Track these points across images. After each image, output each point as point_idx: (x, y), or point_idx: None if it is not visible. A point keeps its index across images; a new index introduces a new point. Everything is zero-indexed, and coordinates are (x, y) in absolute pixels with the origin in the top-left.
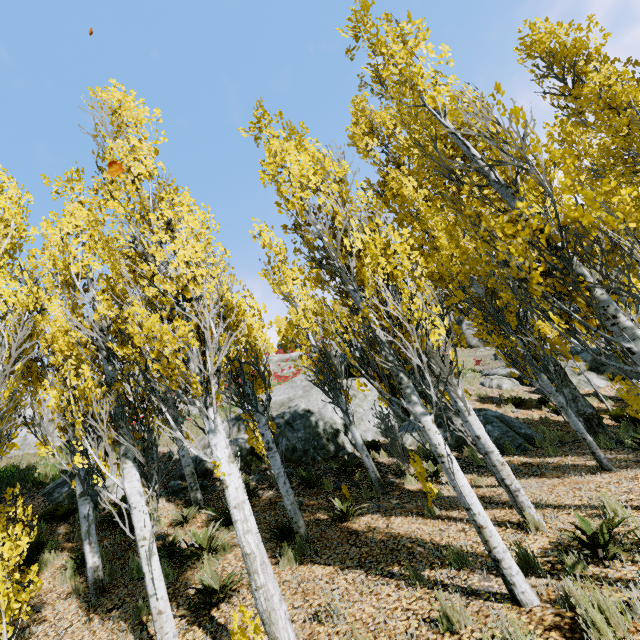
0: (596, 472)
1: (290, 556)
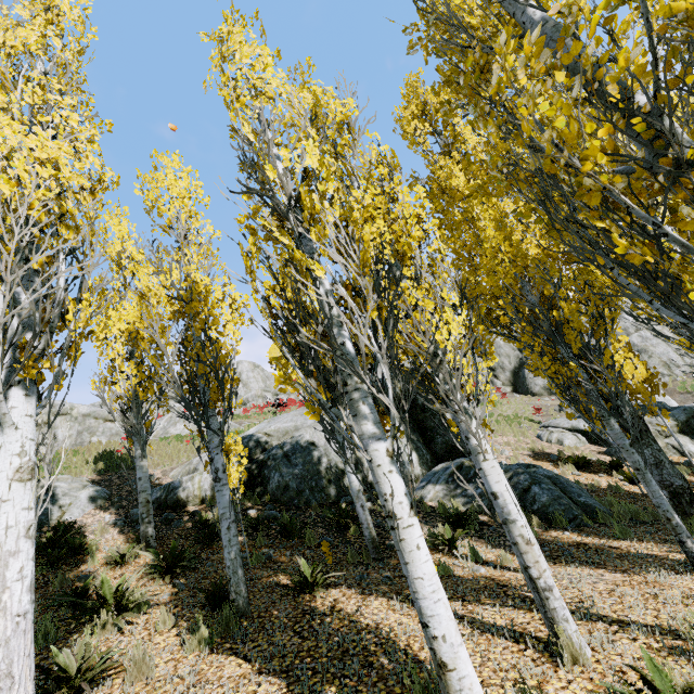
0: (684, 572)
1: (201, 637)
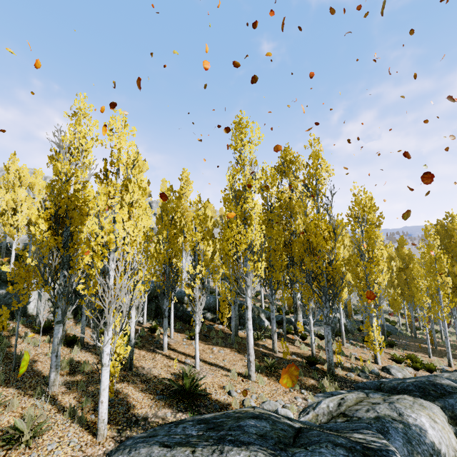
0: None
1: None
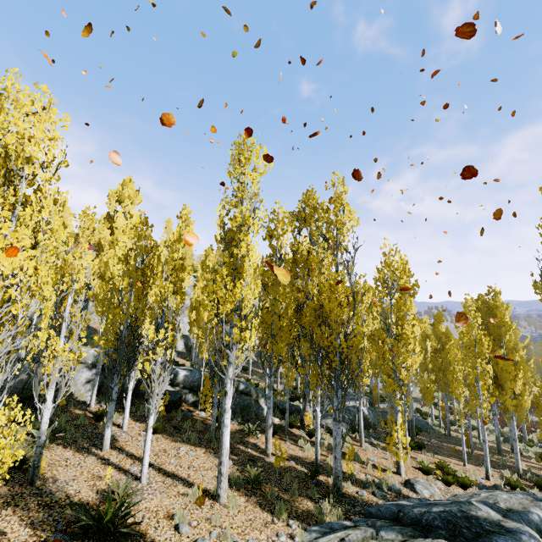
0: None
1: None
